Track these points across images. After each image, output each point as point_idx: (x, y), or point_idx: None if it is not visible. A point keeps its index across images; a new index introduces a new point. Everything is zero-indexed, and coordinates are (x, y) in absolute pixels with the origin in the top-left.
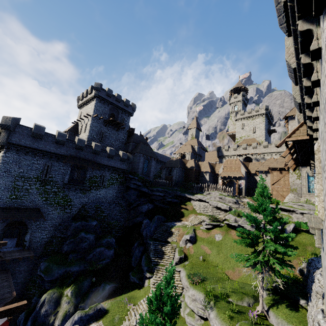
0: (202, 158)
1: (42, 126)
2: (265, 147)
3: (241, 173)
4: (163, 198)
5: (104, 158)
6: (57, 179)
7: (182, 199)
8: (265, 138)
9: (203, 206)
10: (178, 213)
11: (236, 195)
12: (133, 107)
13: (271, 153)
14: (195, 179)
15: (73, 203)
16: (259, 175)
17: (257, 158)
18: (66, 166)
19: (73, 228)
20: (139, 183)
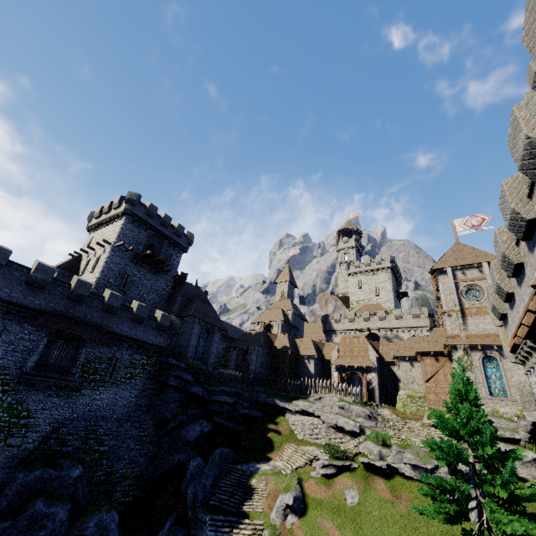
0: (299, 332)
1: (5, 248)
2: (397, 318)
3: (370, 361)
4: (232, 408)
5: (125, 322)
6: (8, 362)
7: (269, 410)
8: (394, 305)
9: (310, 424)
10: (261, 440)
11: (365, 401)
12: (189, 238)
13: (408, 327)
14: (291, 369)
15: (32, 421)
16: (399, 364)
17: (388, 336)
18: (38, 333)
19: (16, 490)
20: (188, 375)
